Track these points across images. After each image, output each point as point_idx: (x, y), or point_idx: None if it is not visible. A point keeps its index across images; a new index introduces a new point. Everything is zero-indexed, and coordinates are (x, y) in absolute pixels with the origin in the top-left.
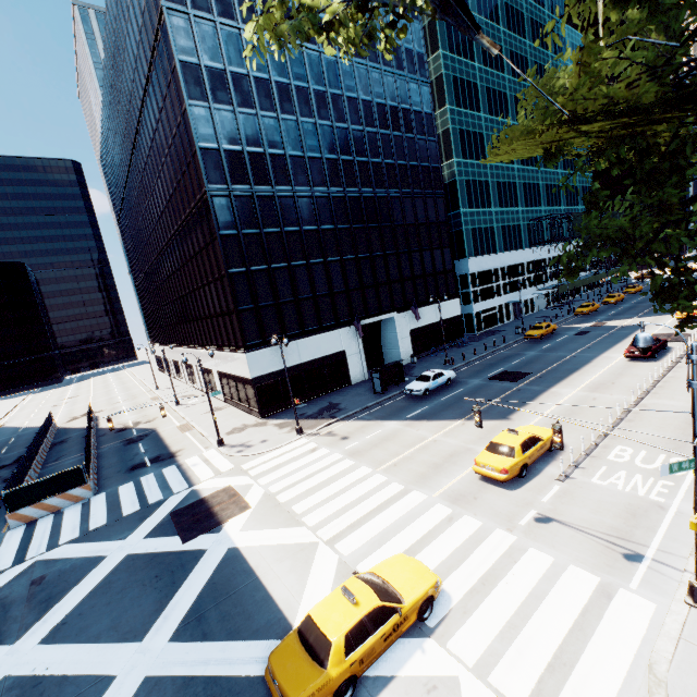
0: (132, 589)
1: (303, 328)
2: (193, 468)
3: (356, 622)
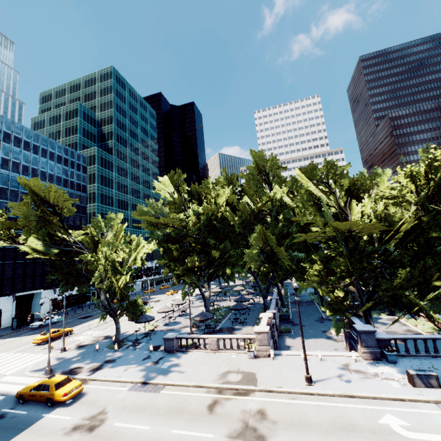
0: None
1: None
2: None
3: None
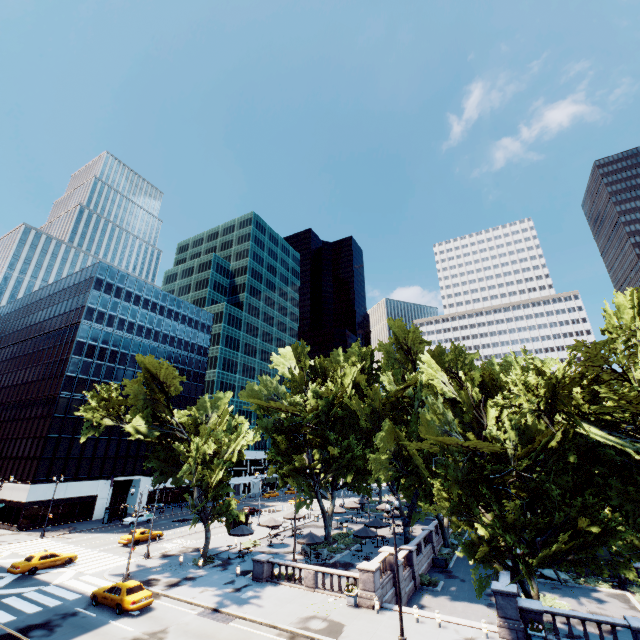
0: None
1: (77, 475)
2: None
3: (46, 554)
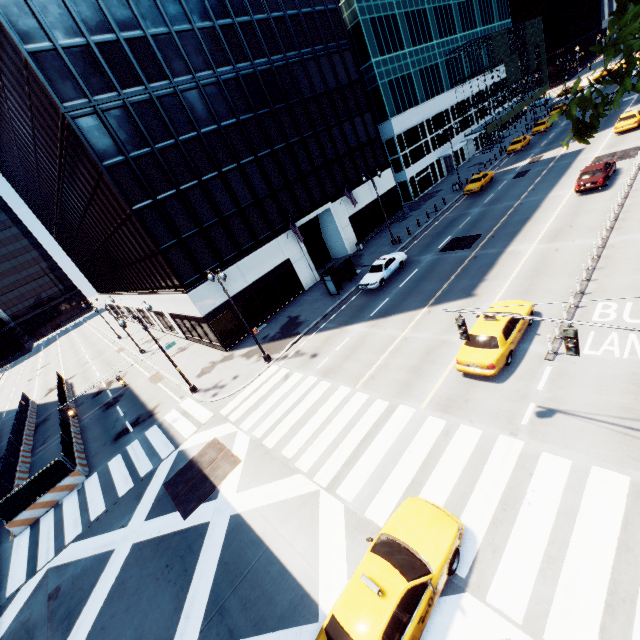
0: (146, 587)
1: (238, 248)
2: (174, 425)
3: (389, 619)
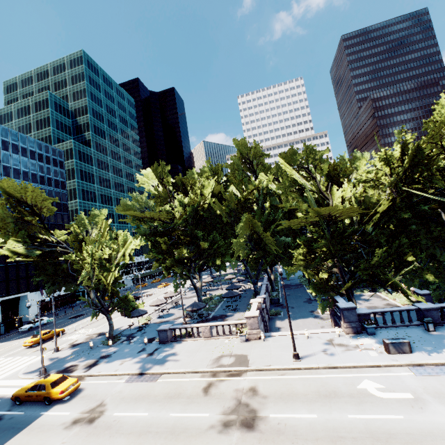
0: None
1: None
2: None
3: None
